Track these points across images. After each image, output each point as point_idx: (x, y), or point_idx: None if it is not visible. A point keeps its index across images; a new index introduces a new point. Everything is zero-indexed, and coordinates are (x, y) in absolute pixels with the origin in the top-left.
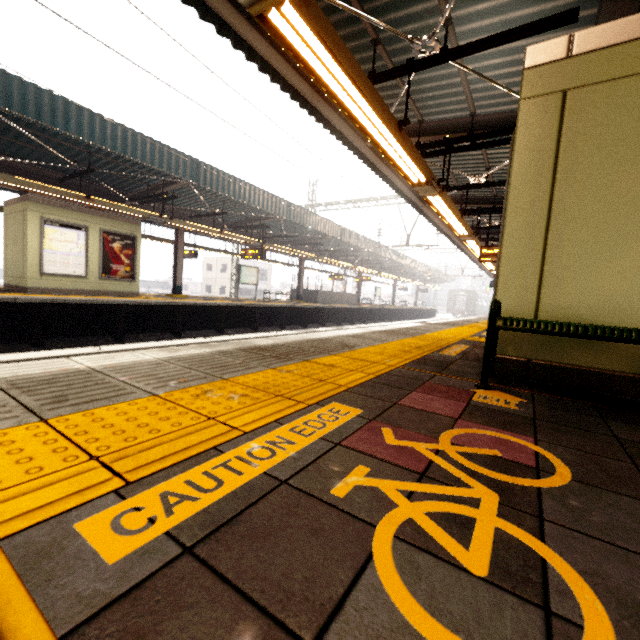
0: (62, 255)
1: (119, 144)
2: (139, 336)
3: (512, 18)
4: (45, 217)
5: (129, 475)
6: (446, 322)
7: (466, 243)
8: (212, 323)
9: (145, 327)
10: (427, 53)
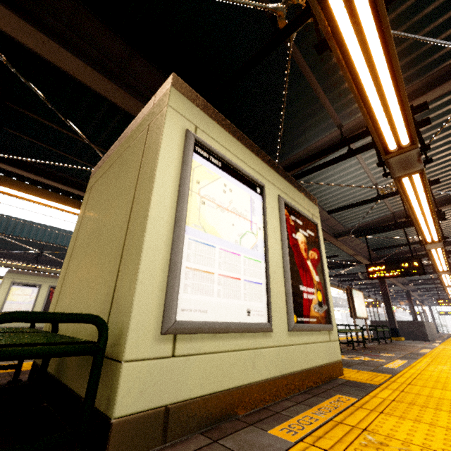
0: (18, 304)
1: (53, 237)
2: None
3: None
4: (15, 281)
5: None
6: None
7: None
8: None
9: None
10: None
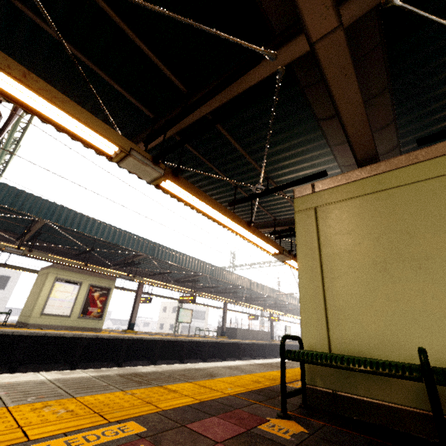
0: (60, 301)
1: (111, 236)
2: (90, 364)
3: (300, 175)
4: (58, 277)
5: None
6: None
7: None
8: (149, 354)
9: (97, 357)
10: (260, 190)
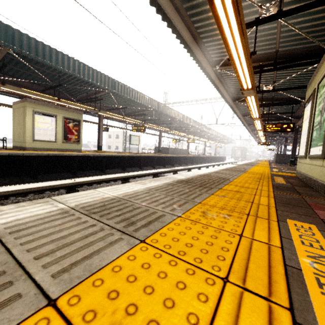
0: (43, 130)
1: (76, 71)
2: (84, 172)
3: None
4: (35, 110)
5: (276, 299)
6: (244, 163)
7: (255, 122)
8: (119, 165)
9: (87, 168)
10: (267, 14)
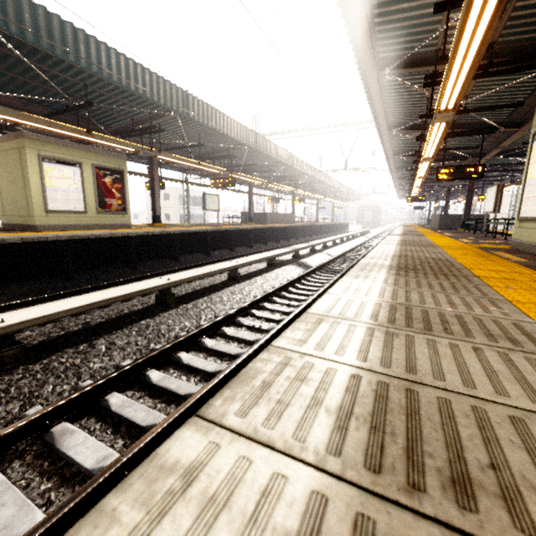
0: (62, 192)
1: (123, 75)
2: (147, 264)
3: None
4: (42, 154)
5: None
6: (403, 233)
7: (420, 165)
8: (199, 247)
9: (149, 255)
10: None
